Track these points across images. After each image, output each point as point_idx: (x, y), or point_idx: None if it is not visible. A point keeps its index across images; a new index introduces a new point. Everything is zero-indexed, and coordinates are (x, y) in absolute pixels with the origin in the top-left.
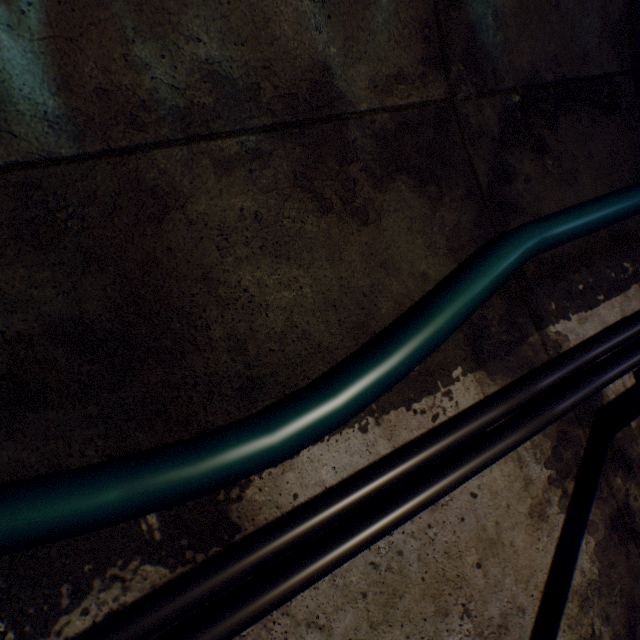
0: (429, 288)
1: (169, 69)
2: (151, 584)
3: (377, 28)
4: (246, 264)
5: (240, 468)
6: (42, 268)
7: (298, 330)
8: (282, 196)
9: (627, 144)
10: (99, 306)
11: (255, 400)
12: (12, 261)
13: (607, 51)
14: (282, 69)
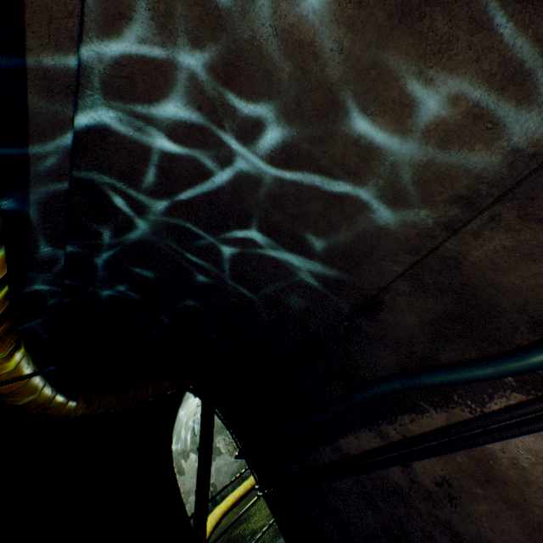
0: None
1: (435, 211)
2: (518, 399)
3: None
4: (508, 272)
5: (542, 364)
6: (427, 298)
7: None
8: (515, 231)
9: None
10: (451, 306)
11: (541, 332)
12: (418, 299)
13: None
14: (486, 173)
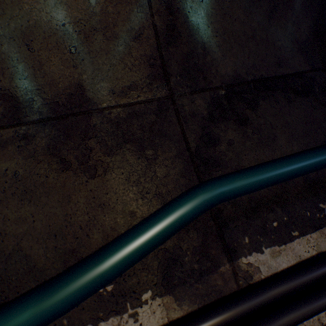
0: (135, 223)
1: None
2: None
3: (116, 62)
4: None
5: None
6: None
7: (22, 253)
8: (37, 160)
9: (321, 114)
10: None
11: None
12: None
13: (299, 58)
14: (50, 89)
